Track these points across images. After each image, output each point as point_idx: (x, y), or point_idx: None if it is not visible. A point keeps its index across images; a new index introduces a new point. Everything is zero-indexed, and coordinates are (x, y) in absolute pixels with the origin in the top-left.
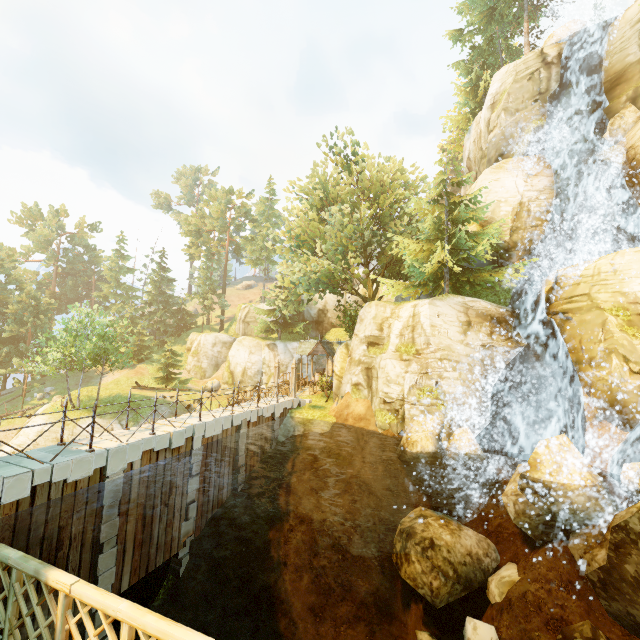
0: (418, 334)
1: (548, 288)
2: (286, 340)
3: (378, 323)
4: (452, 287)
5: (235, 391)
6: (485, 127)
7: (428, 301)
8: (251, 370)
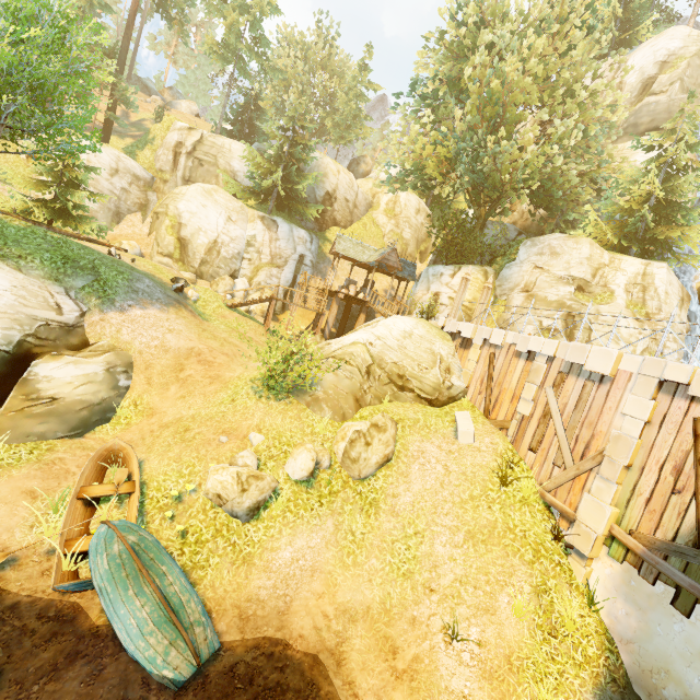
0: (651, 297)
1: (699, 285)
2: (289, 221)
3: (594, 267)
4: (618, 251)
5: (194, 275)
6: (639, 82)
7: (667, 265)
8: (228, 249)
